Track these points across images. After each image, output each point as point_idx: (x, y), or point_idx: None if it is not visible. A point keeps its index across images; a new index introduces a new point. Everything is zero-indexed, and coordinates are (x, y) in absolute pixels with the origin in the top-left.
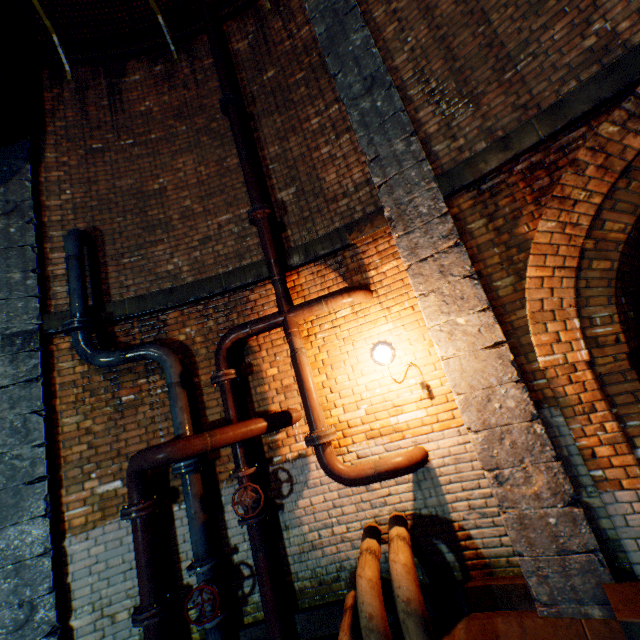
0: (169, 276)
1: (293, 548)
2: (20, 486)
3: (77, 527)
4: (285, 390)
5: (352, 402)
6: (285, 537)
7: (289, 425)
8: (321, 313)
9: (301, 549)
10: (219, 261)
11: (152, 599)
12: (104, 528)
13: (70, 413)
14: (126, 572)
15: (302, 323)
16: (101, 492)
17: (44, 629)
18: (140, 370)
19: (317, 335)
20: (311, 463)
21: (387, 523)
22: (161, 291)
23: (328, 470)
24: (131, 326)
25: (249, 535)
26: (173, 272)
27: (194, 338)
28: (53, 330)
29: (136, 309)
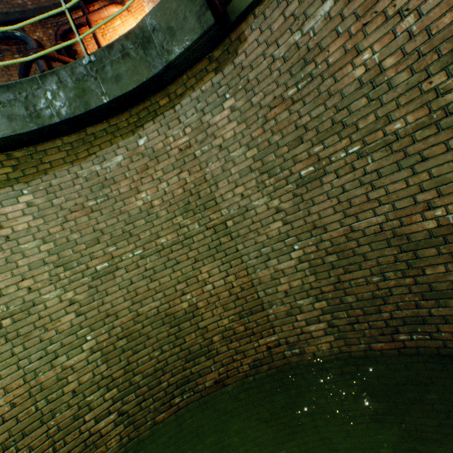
0: (20, 7)
1: None
2: None
3: None
4: None
5: None
6: None
7: None
8: (108, 25)
9: None
10: (49, 1)
11: None
12: None
13: None
14: None
15: (99, 30)
16: None
17: None
18: (14, 51)
19: (107, 35)
20: None
21: None
22: (17, 12)
23: None
24: None
25: None
26: (22, 5)
27: (43, 39)
28: None
29: (4, 19)
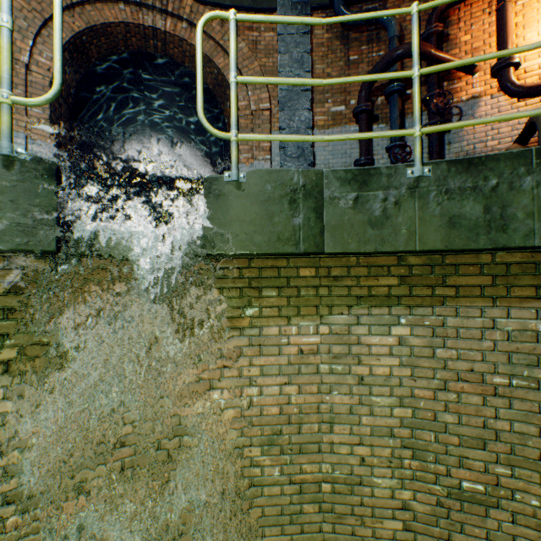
0: None
1: (450, 156)
2: (298, 92)
3: (319, 126)
4: (472, 52)
5: (534, 54)
6: (446, 149)
7: (471, 74)
8: None
9: (456, 156)
10: None
11: (366, 155)
12: (333, 130)
13: (319, 63)
14: (342, 155)
15: None
16: (332, 111)
17: (307, 162)
18: (362, 41)
19: (517, 3)
20: (480, 103)
21: (535, 137)
22: None
23: (508, 85)
24: (360, 10)
25: (429, 134)
26: None
27: (404, 18)
28: (315, 6)
29: None
